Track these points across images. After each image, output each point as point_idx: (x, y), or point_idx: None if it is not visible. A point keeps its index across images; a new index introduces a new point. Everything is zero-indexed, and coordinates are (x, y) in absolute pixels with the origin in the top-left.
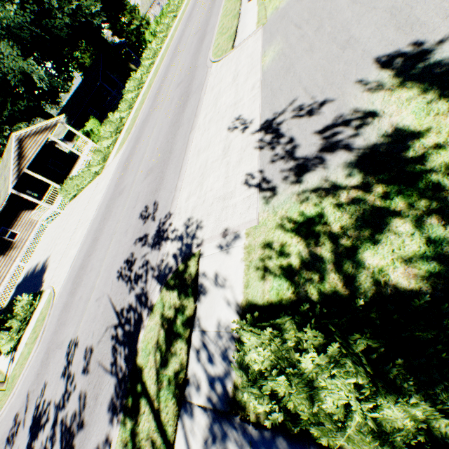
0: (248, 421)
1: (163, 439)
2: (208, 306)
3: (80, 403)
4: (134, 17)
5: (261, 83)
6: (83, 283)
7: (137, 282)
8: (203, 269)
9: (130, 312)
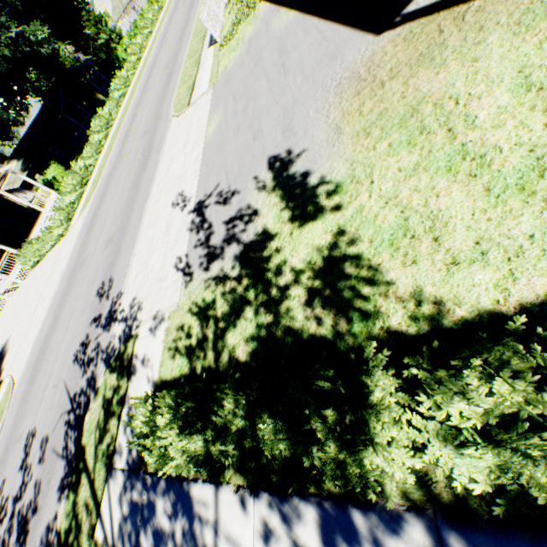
0: (147, 472)
1: (95, 501)
2: (136, 385)
3: (36, 490)
4: (101, 29)
5: (202, 157)
6: (42, 369)
7: (90, 365)
8: (137, 350)
9: (82, 396)
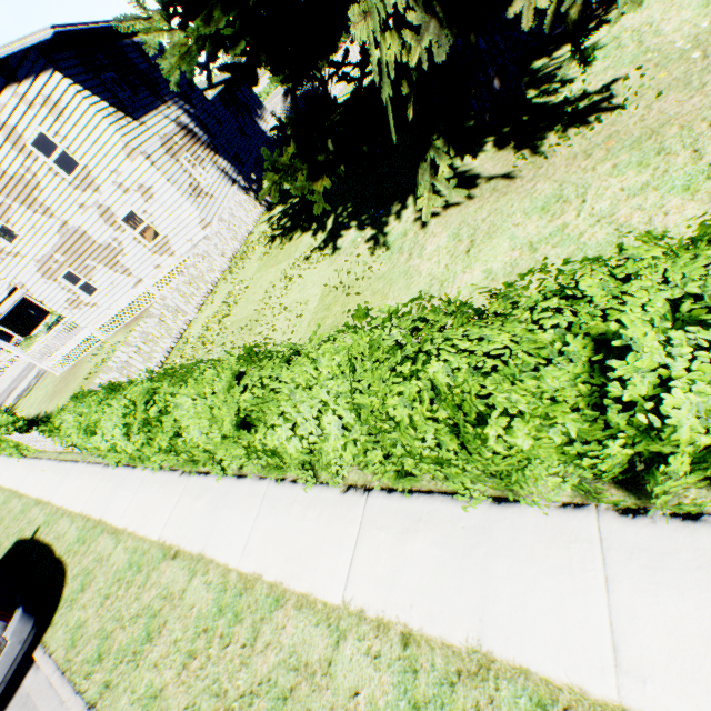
0: None
1: None
2: None
3: None
4: None
5: None
6: None
7: None
8: None
9: None
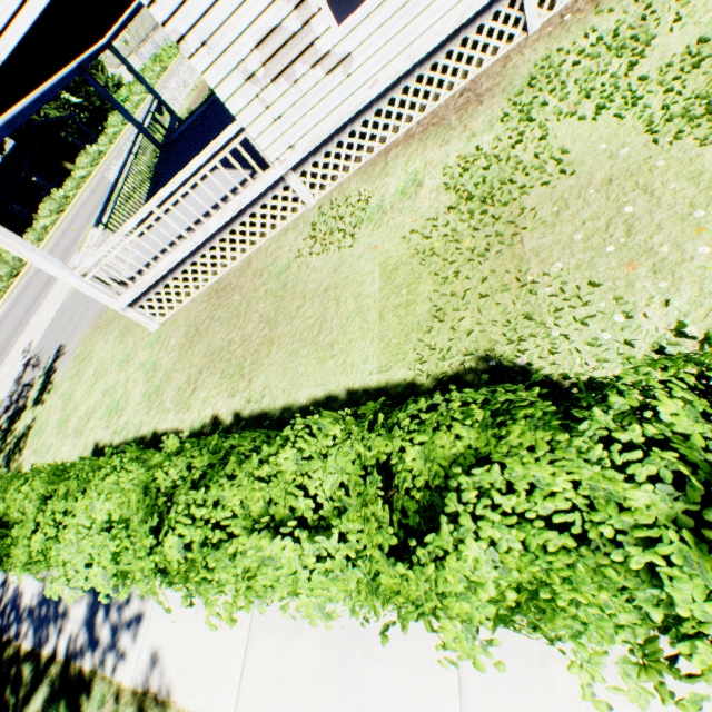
0: None
1: None
2: None
3: None
4: (96, 74)
5: (56, 315)
6: None
7: None
8: None
9: None
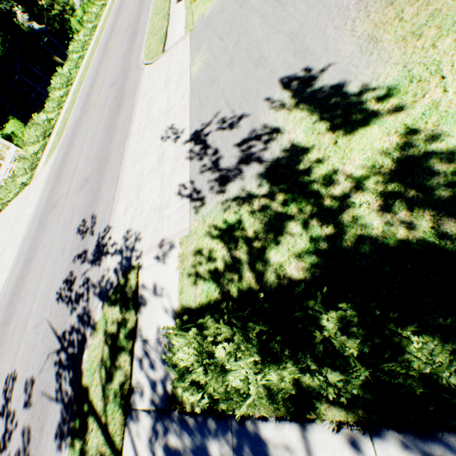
0: (185, 412)
1: (112, 449)
2: (149, 316)
3: (24, 439)
4: (54, 0)
5: (190, 92)
6: (17, 310)
7: (79, 301)
8: (143, 280)
9: (73, 334)
